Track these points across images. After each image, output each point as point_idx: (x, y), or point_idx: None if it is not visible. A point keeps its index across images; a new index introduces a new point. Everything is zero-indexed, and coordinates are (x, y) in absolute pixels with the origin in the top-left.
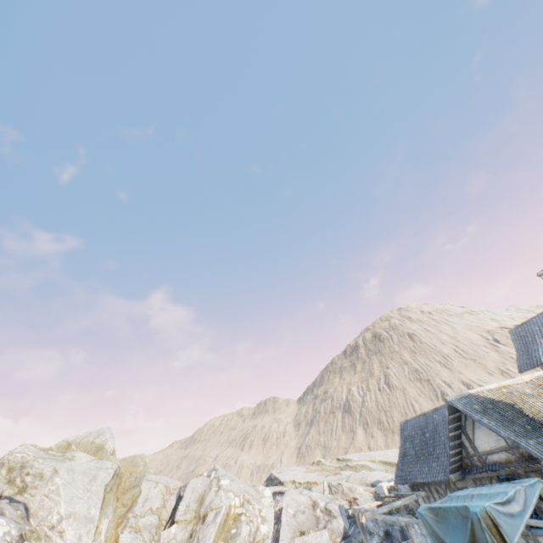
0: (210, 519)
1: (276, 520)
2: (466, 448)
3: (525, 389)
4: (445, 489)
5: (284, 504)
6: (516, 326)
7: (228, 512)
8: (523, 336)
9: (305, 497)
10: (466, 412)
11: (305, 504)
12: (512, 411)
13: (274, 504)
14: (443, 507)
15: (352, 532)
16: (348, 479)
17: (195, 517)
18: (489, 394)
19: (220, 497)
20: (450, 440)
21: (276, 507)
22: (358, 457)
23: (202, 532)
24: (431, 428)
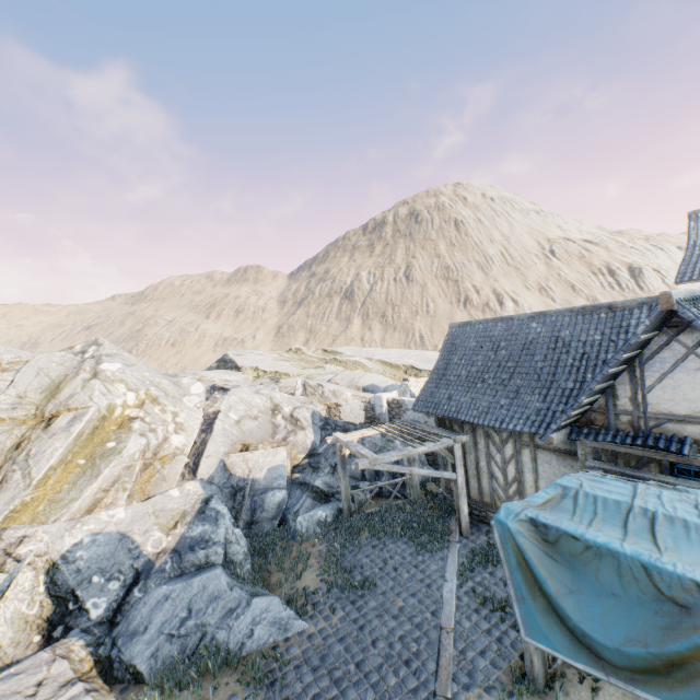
0: (61, 426)
1: (205, 427)
2: (614, 398)
3: None
4: (506, 438)
5: (224, 407)
6: None
7: (106, 415)
8: None
9: (264, 399)
10: None
11: (260, 408)
12: None
13: (209, 403)
14: (586, 542)
15: (324, 451)
16: (333, 378)
17: (35, 417)
18: None
19: (90, 392)
20: (600, 382)
21: (210, 409)
22: (352, 353)
23: (38, 445)
24: (517, 344)
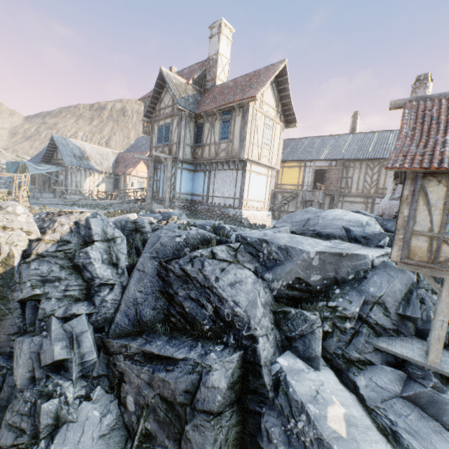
0: None
1: None
2: (55, 157)
3: (100, 151)
4: None
5: None
6: (141, 137)
7: None
8: (138, 141)
9: None
10: (55, 142)
11: None
12: (79, 152)
13: None
14: (16, 162)
15: None
16: None
17: None
18: (79, 144)
19: None
20: (48, 151)
21: None
22: None
23: None
24: None
